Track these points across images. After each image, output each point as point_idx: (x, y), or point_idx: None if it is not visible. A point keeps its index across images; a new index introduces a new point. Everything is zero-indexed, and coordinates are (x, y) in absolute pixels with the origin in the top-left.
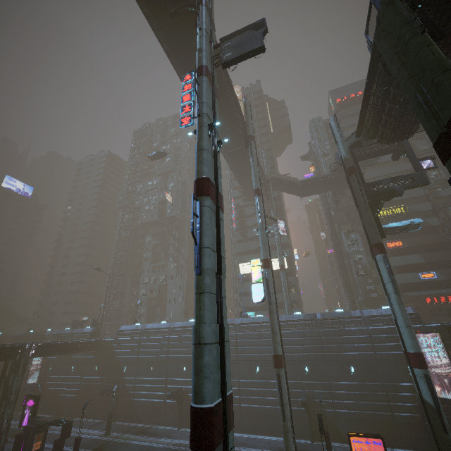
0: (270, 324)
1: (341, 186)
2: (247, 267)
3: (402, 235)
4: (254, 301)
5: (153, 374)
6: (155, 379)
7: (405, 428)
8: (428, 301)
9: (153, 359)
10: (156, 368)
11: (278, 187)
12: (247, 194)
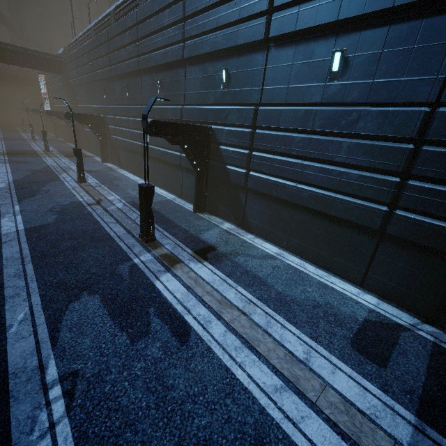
0: None
1: None
2: None
3: None
4: None
5: (90, 101)
6: (90, 107)
7: (409, 256)
8: None
9: (85, 80)
10: (90, 93)
11: None
12: None
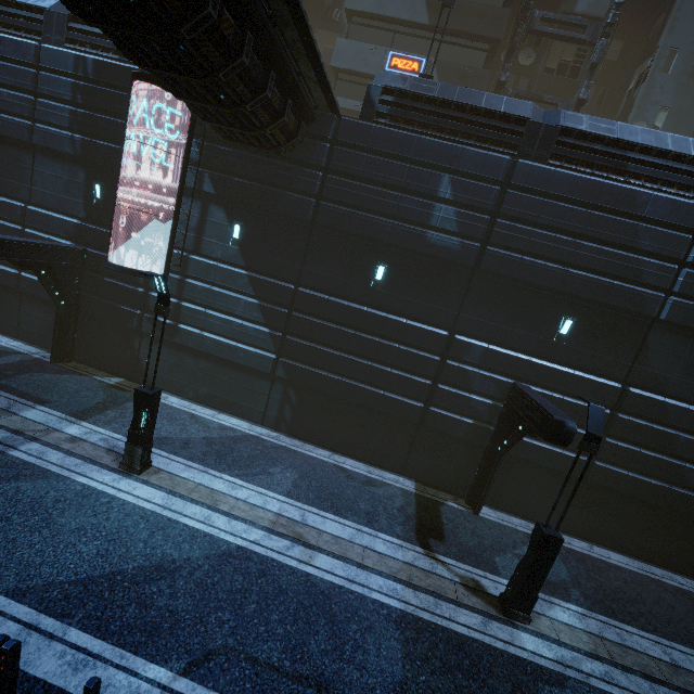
0: None
1: None
2: None
3: None
4: None
5: None
6: None
7: (38, 306)
8: None
9: None
10: None
11: None
12: None
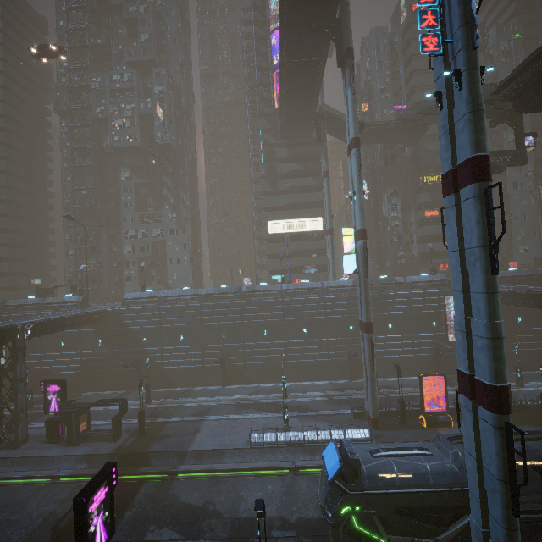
0: (364, 296)
1: (397, 139)
2: (277, 226)
3: (439, 205)
4: (345, 273)
5: (184, 343)
6: (188, 347)
7: (421, 363)
8: (441, 267)
9: (182, 328)
10: (188, 336)
11: (326, 126)
12: (284, 130)
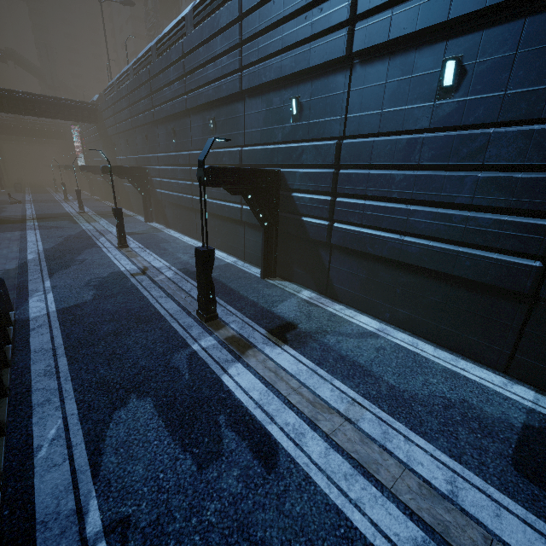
0: None
1: None
2: None
3: None
4: None
5: (129, 151)
6: (130, 158)
7: None
8: None
9: (124, 127)
10: (130, 141)
11: None
12: None
